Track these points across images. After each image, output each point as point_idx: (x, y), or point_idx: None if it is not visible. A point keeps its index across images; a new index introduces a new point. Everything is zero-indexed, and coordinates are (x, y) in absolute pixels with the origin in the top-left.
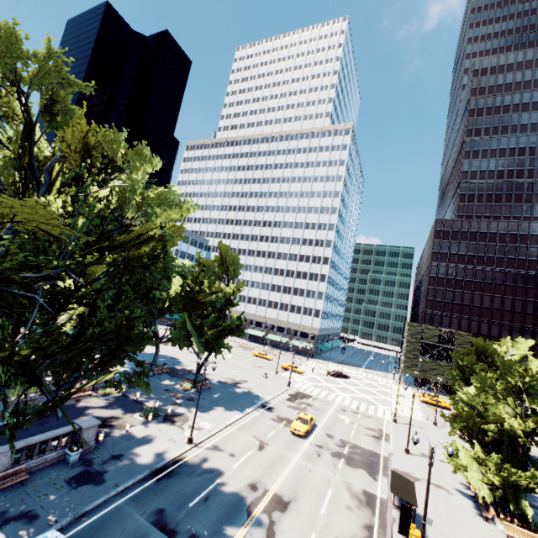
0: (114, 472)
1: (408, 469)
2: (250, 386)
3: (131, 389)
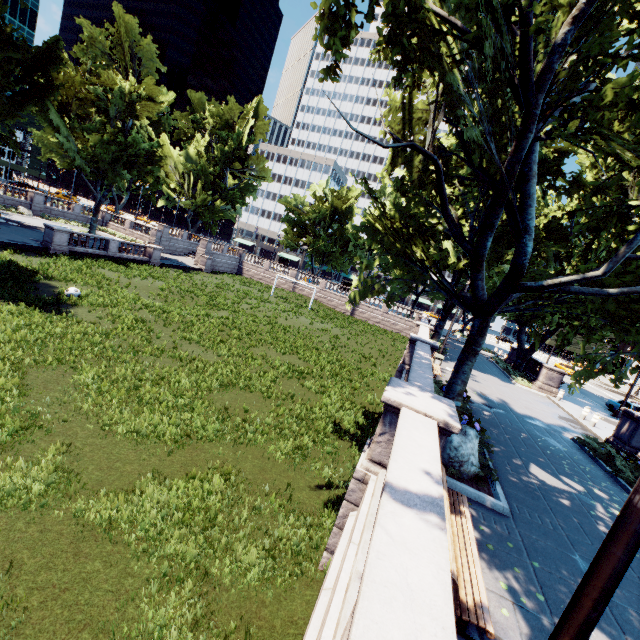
0: None
1: None
2: None
3: None
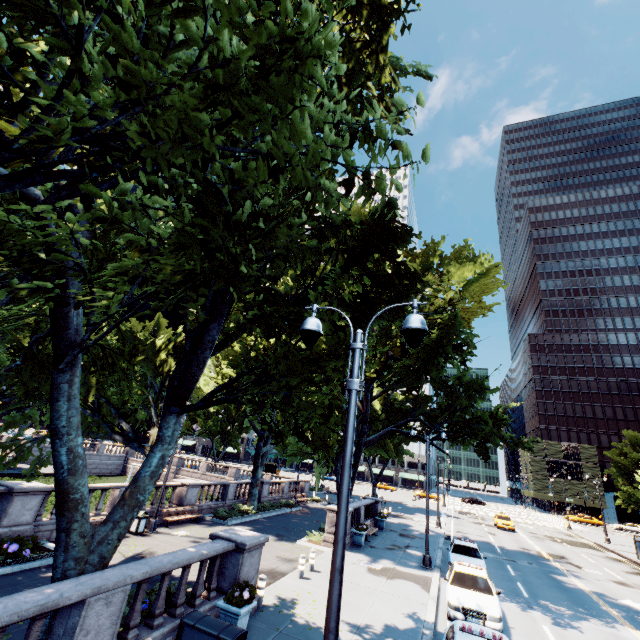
0: (420, 535)
1: (622, 549)
2: (414, 504)
3: (328, 500)
